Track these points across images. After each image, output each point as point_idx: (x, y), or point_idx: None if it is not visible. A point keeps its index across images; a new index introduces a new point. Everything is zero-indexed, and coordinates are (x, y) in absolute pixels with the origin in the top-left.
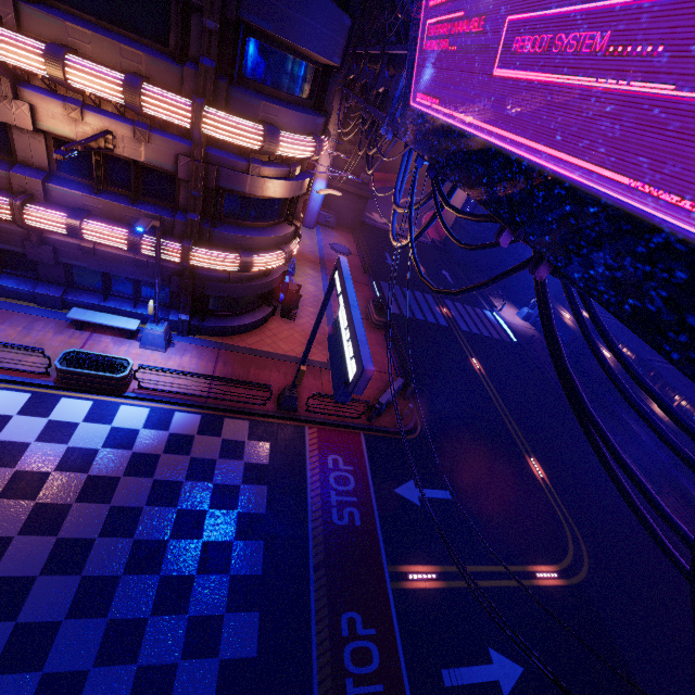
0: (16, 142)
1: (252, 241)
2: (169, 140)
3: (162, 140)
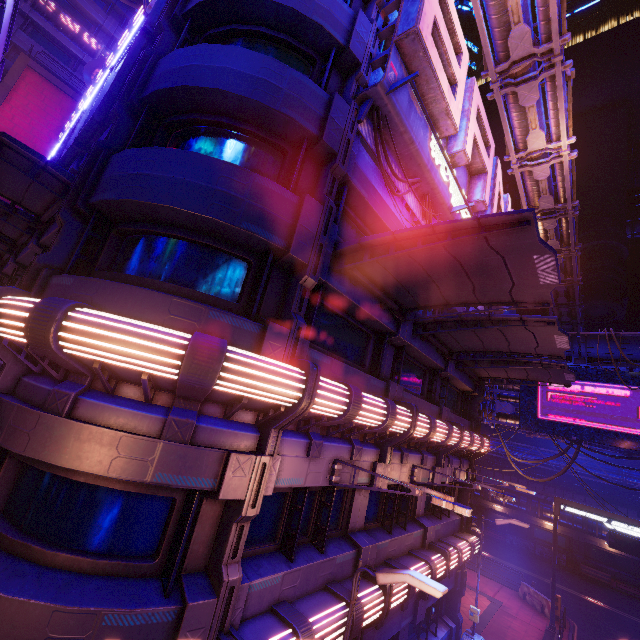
0: (418, 500)
1: None
2: (465, 462)
3: (464, 463)
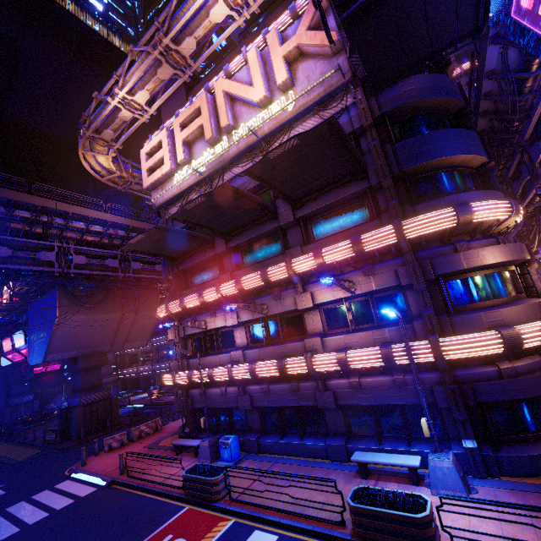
0: (306, 322)
1: (501, 315)
2: (387, 264)
3: (382, 267)
